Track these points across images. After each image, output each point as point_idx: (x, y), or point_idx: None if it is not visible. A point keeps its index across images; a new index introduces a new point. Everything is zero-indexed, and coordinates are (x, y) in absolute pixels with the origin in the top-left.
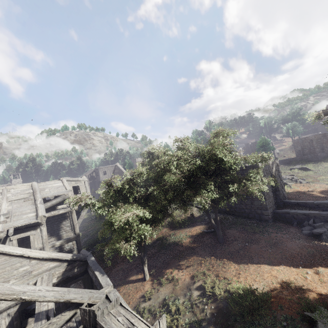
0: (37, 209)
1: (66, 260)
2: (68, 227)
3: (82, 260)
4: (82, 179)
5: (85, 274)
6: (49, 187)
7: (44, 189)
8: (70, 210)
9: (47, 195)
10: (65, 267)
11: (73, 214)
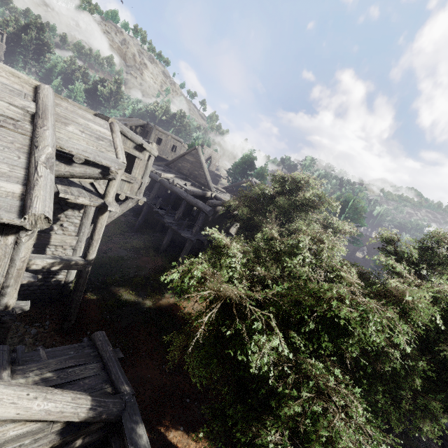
0: (33, 183)
1: (69, 421)
2: (73, 225)
3: (109, 421)
4: (149, 147)
5: (96, 443)
6: (80, 124)
7: (66, 124)
8: (102, 207)
9: (71, 145)
10: (55, 440)
11: (102, 218)
